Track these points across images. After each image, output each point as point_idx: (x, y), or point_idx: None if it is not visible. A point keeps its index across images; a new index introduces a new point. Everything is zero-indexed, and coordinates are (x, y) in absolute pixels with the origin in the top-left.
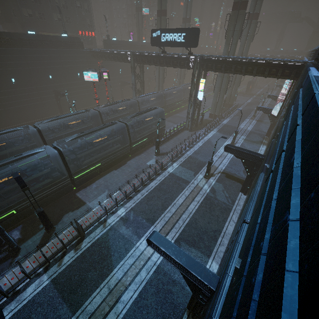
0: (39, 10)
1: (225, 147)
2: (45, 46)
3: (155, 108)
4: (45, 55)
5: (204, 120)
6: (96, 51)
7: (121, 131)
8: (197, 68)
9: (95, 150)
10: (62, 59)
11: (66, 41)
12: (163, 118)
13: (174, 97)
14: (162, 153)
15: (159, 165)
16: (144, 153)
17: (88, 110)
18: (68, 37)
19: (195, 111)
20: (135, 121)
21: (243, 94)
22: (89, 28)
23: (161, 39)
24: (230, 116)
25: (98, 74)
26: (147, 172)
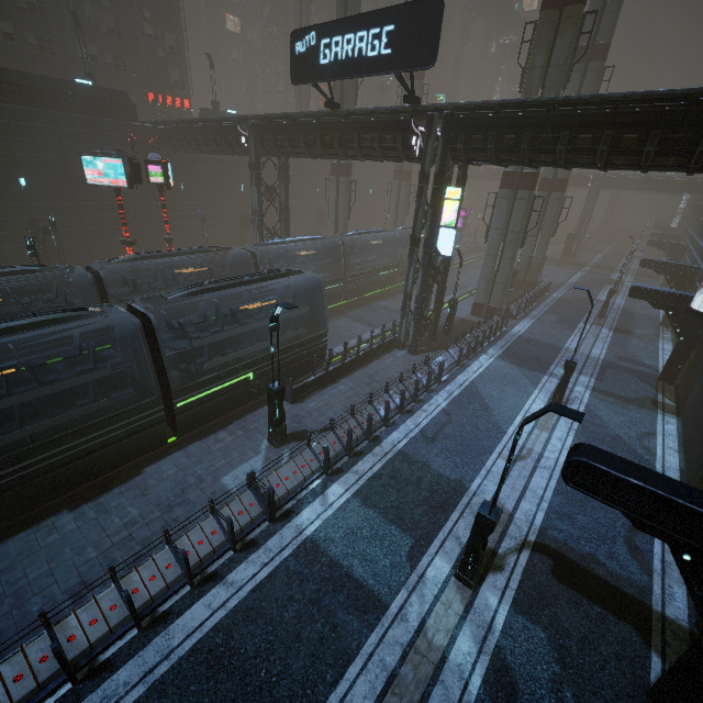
0: (40, 30)
1: (570, 463)
2: (12, 98)
3: (290, 274)
4: (9, 120)
5: (456, 322)
6: (169, 126)
7: (132, 345)
8: (435, 156)
9: (11, 416)
10: (63, 139)
11: (84, 95)
12: (321, 307)
13: (377, 257)
14: (298, 433)
15: (261, 498)
16: (231, 428)
17: (51, 268)
18: (92, 86)
19: (430, 293)
20: (215, 313)
21: (557, 262)
22: (178, 90)
23: (319, 58)
24: (531, 314)
25: (126, 163)
26: (189, 541)
